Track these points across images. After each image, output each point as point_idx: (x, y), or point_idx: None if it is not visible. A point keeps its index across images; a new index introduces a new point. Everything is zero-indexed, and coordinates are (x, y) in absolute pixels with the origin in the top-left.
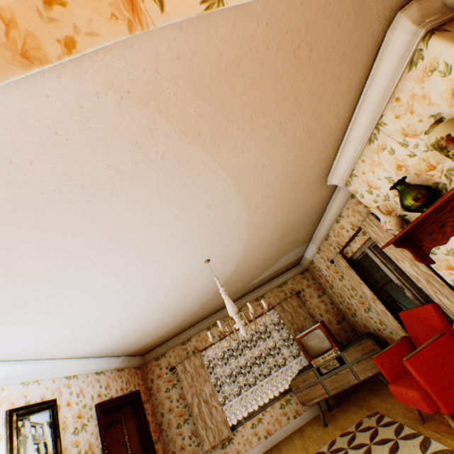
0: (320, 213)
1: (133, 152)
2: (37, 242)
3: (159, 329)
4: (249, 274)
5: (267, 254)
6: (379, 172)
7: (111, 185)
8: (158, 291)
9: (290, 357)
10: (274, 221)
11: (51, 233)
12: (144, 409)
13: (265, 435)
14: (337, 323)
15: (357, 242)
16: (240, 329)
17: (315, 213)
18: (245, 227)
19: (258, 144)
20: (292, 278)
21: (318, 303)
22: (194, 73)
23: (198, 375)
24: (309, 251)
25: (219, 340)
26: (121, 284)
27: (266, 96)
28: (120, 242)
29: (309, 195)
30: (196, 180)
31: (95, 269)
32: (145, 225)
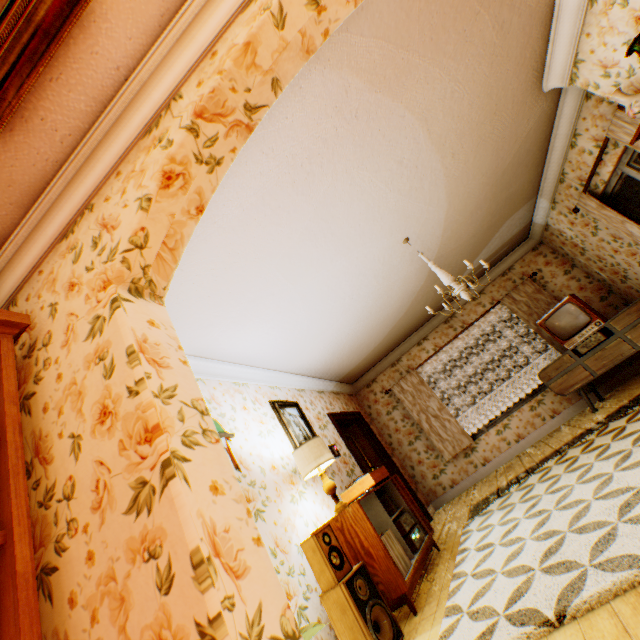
0: (544, 144)
1: (334, 118)
2: (274, 229)
3: (365, 346)
4: (457, 260)
5: (476, 224)
6: (612, 40)
7: (320, 159)
8: (361, 287)
9: (534, 355)
10: (477, 170)
11: (282, 219)
12: (370, 428)
13: (515, 439)
14: (599, 300)
15: (607, 165)
16: (461, 295)
17: (535, 144)
18: (442, 185)
19: (442, 68)
20: (520, 260)
21: (565, 282)
22: (375, 17)
23: (419, 393)
24: (539, 211)
25: (435, 354)
26: (330, 276)
27: (442, 7)
28: (328, 223)
29: (520, 118)
30: (385, 134)
31: (310, 257)
32: (345, 200)
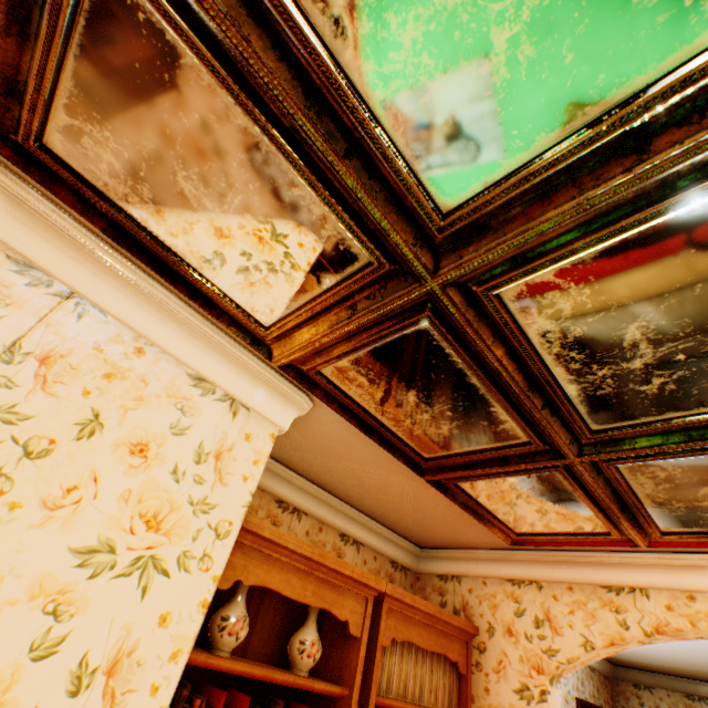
0: None
1: None
2: None
3: (662, 659)
4: None
5: None
6: None
7: None
8: (702, 642)
9: None
10: None
11: None
12: None
13: None
14: None
15: None
16: None
17: None
18: None
19: None
20: None
21: None
22: None
23: None
24: None
25: None
26: None
27: None
28: None
29: None
30: None
31: None
32: None
